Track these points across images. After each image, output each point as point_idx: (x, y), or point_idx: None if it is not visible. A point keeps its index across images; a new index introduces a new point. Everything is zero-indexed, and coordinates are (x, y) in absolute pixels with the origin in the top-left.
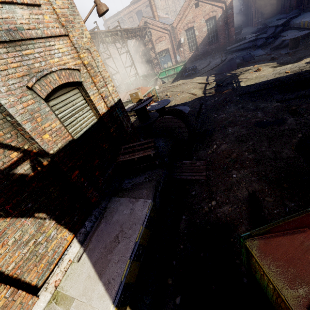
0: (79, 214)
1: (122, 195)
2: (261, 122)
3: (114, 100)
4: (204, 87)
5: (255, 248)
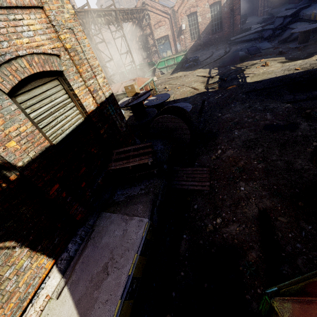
0: (60, 234)
1: (114, 211)
2: (271, 126)
3: (105, 94)
4: (206, 81)
5: (288, 315)
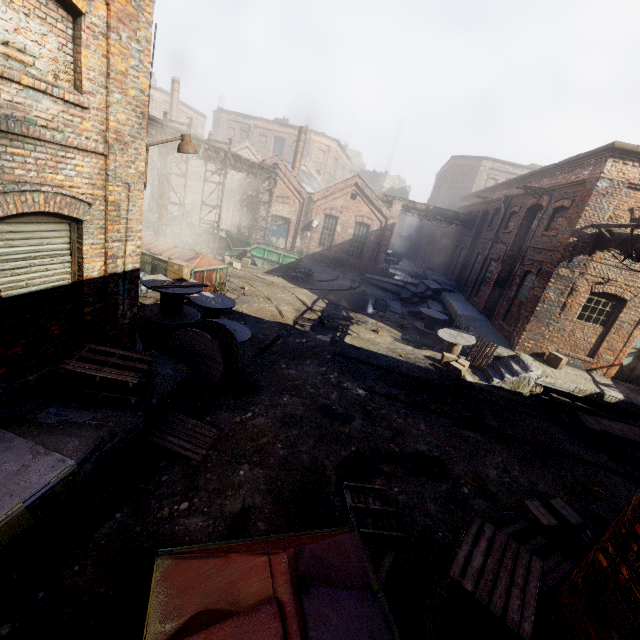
0: None
1: (25, 433)
2: (328, 408)
3: (127, 266)
4: (302, 312)
5: (162, 570)
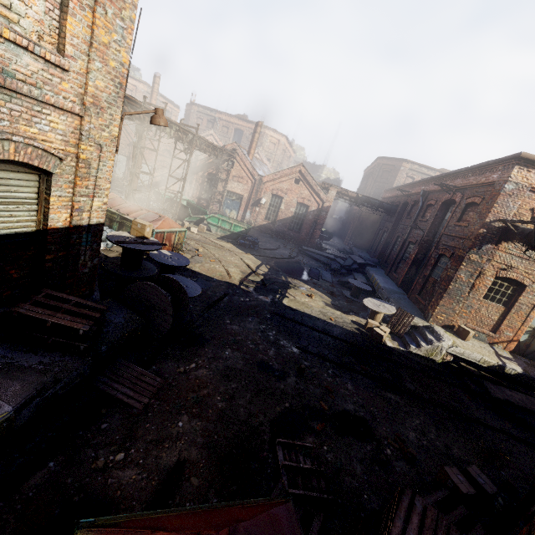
0: None
1: None
2: (265, 364)
3: (91, 220)
4: (247, 274)
5: None
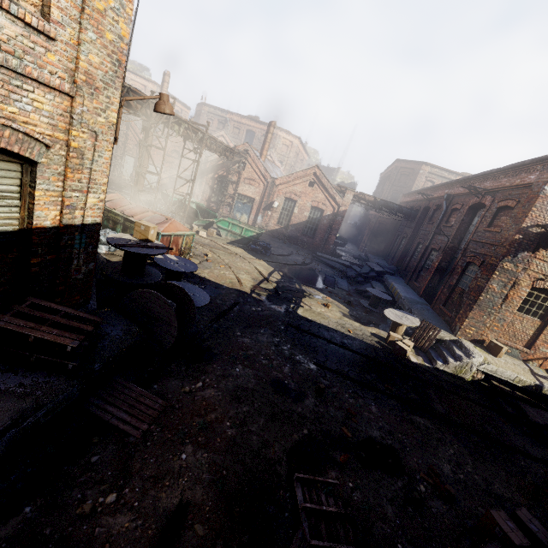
0: None
1: None
2: (280, 382)
3: (86, 219)
4: (259, 281)
5: None
